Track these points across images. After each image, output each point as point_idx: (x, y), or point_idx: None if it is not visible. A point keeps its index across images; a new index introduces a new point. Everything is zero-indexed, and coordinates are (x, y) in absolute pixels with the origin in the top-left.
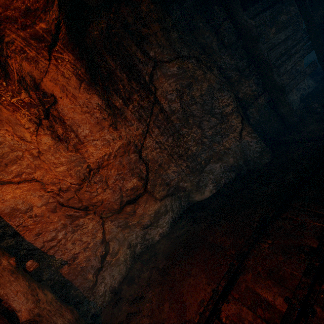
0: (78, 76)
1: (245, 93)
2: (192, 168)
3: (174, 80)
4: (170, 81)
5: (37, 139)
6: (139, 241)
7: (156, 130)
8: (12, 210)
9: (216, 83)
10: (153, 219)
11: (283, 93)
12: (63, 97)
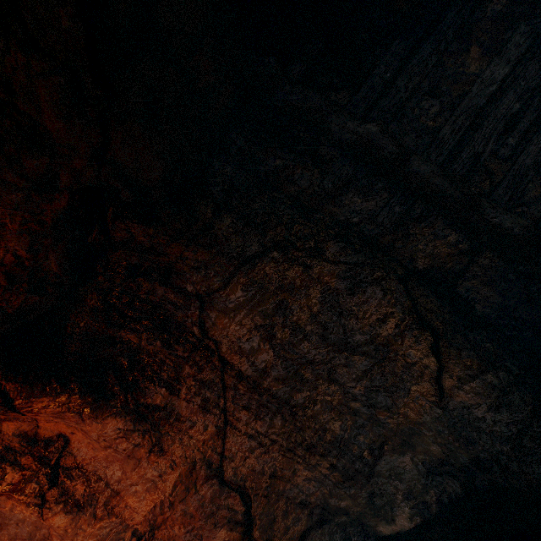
0: (72, 409)
1: (433, 254)
2: (345, 470)
3: (247, 312)
4: (238, 316)
5: (48, 523)
6: None
7: (243, 414)
8: None
9: (340, 278)
10: None
11: (540, 250)
12: (74, 431)
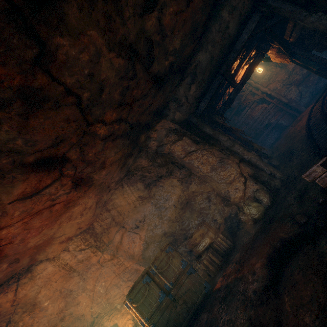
0: None
1: None
2: None
3: None
4: None
5: (276, 70)
6: (314, 90)
7: None
8: (273, 90)
9: None
10: (318, 80)
11: None
12: None
